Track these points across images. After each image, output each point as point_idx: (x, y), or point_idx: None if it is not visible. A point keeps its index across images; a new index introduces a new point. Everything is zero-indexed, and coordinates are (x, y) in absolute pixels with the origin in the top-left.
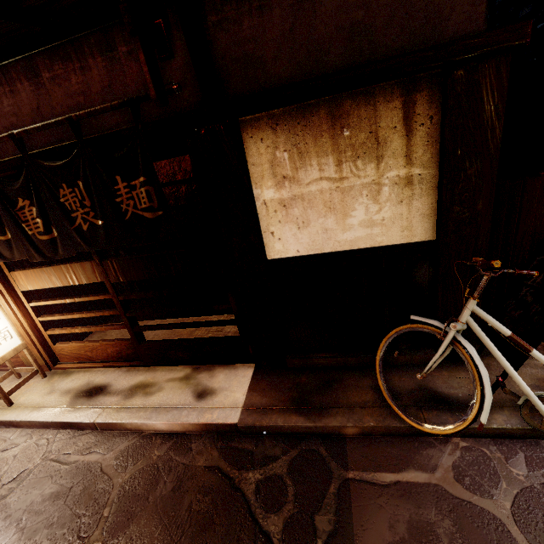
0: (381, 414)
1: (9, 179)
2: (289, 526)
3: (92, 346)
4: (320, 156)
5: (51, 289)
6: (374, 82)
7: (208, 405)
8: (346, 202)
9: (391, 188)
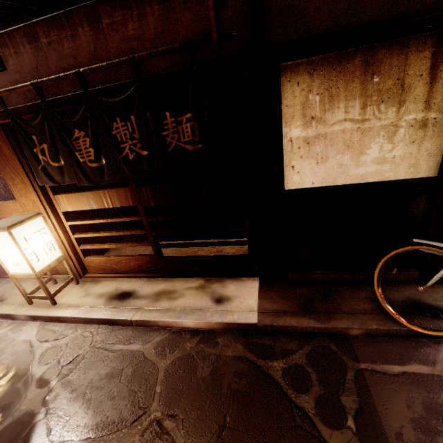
0: (381, 319)
1: (70, 113)
2: (320, 404)
3: (117, 260)
4: (348, 100)
5: (80, 212)
6: (414, 32)
7: (227, 309)
8: (363, 141)
9: (406, 130)
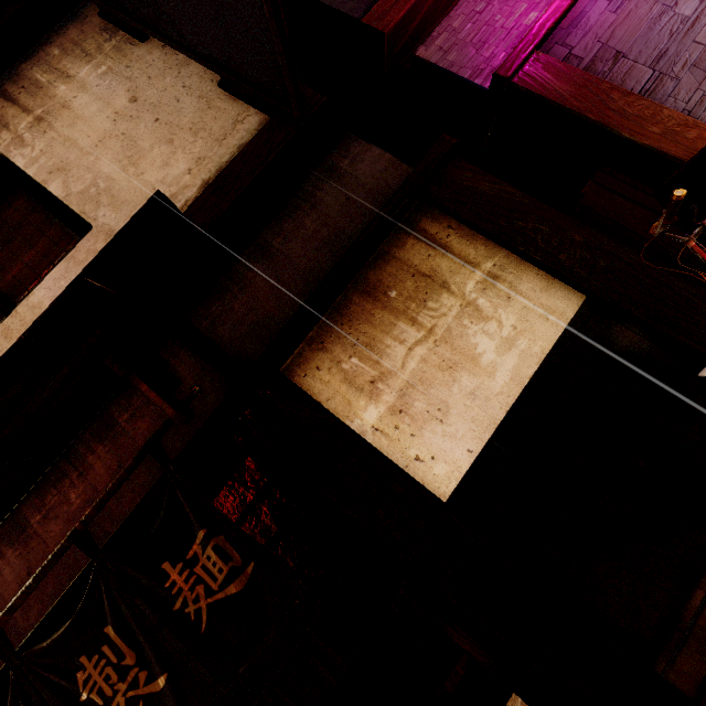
0: None
1: None
2: None
3: None
4: (389, 331)
5: None
6: (377, 241)
7: None
8: (459, 347)
9: (484, 296)
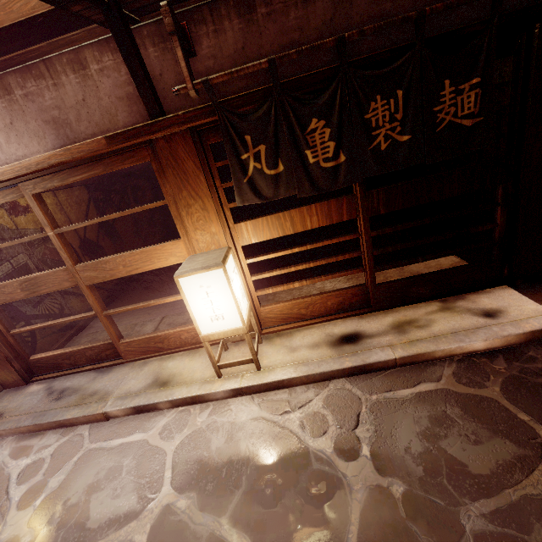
0: None
1: (312, 96)
2: None
3: (309, 301)
4: None
5: None
6: None
7: (513, 319)
8: None
9: None
